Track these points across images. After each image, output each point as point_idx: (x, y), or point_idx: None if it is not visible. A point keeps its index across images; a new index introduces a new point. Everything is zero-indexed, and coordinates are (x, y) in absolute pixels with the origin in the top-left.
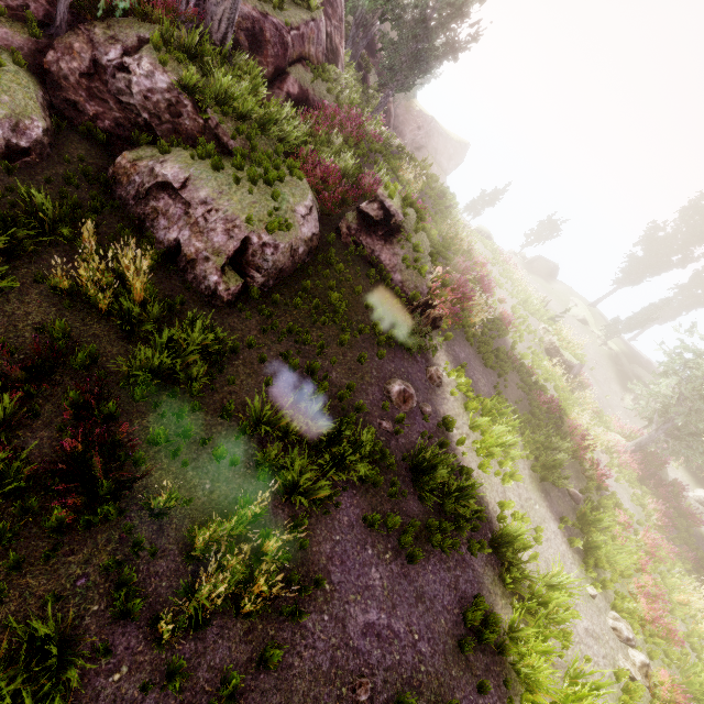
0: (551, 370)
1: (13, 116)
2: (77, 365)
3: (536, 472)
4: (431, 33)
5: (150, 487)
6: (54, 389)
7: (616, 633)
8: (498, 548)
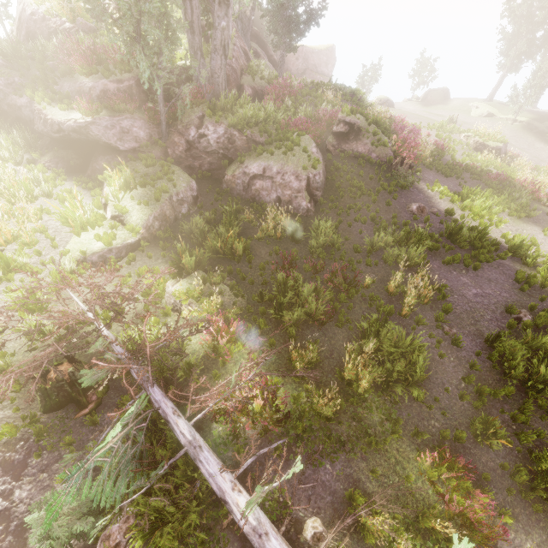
0: (486, 159)
1: (187, 184)
2: (298, 256)
3: (513, 215)
4: None
5: (356, 283)
6: (295, 270)
7: None
8: (515, 252)
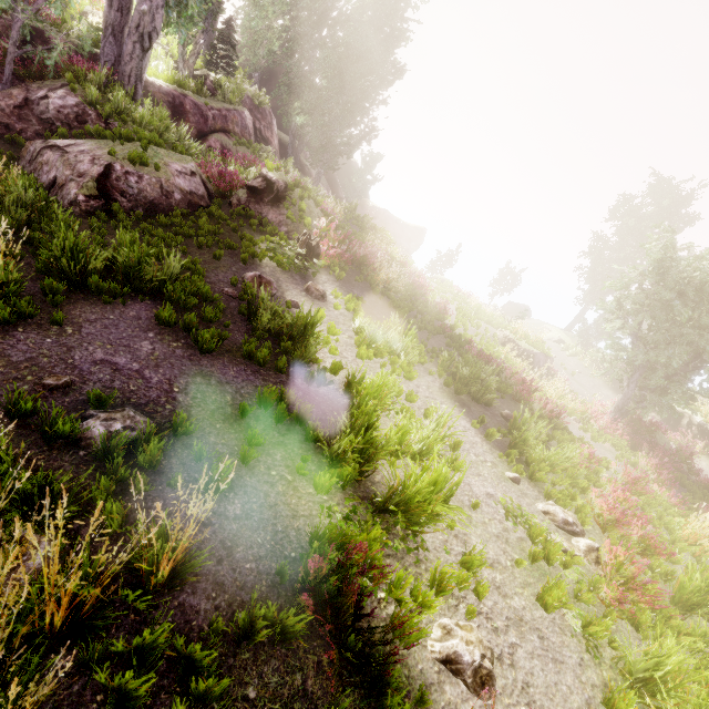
0: (504, 353)
1: None
2: None
3: (449, 386)
4: (344, 123)
5: None
6: None
7: (549, 517)
8: (350, 388)
